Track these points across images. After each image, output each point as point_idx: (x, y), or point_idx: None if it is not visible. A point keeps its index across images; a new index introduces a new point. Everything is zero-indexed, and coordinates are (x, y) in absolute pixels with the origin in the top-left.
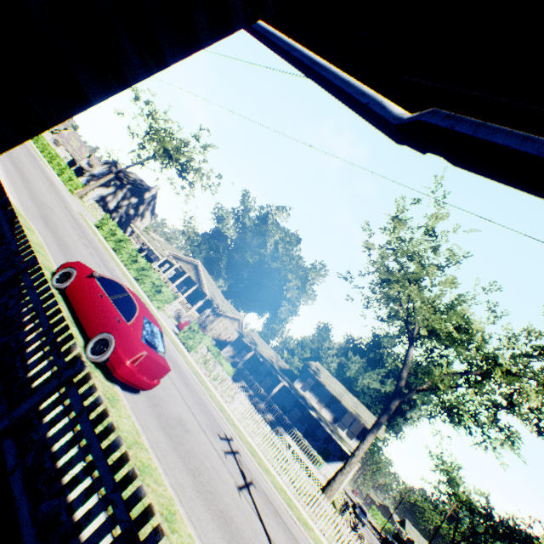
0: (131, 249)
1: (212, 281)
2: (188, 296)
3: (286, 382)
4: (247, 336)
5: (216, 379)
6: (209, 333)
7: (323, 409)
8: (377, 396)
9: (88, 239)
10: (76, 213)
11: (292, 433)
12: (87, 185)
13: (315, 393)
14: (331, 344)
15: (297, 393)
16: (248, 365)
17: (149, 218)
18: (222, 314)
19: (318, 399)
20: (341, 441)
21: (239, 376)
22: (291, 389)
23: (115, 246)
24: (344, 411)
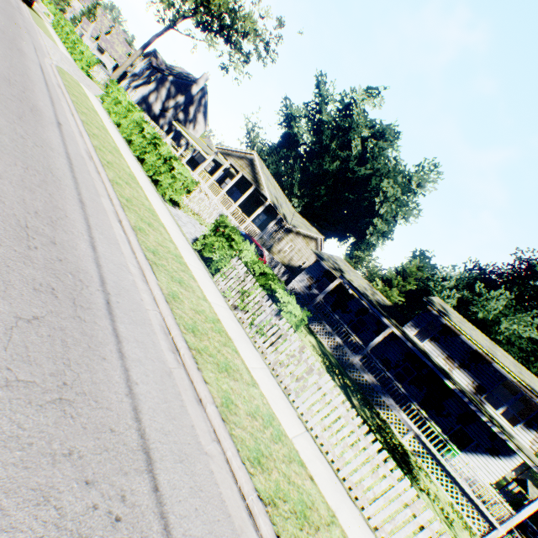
0: (136, 118)
1: (277, 186)
2: (246, 208)
3: (395, 329)
4: (328, 259)
5: (263, 334)
6: (276, 257)
7: (456, 371)
8: (532, 349)
9: (15, 62)
10: (48, 63)
11: (401, 399)
12: (129, 89)
13: (441, 345)
14: (448, 273)
15: (416, 347)
16: (330, 298)
17: (202, 123)
18: (291, 229)
19: (446, 354)
20: (513, 442)
21: (317, 315)
22: (405, 341)
23: (119, 119)
24: (498, 379)
